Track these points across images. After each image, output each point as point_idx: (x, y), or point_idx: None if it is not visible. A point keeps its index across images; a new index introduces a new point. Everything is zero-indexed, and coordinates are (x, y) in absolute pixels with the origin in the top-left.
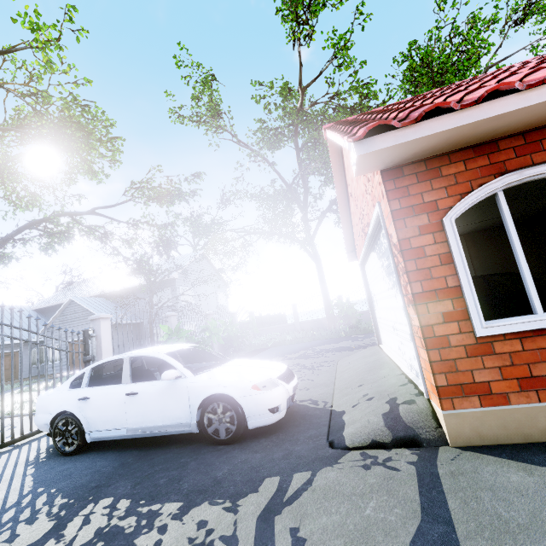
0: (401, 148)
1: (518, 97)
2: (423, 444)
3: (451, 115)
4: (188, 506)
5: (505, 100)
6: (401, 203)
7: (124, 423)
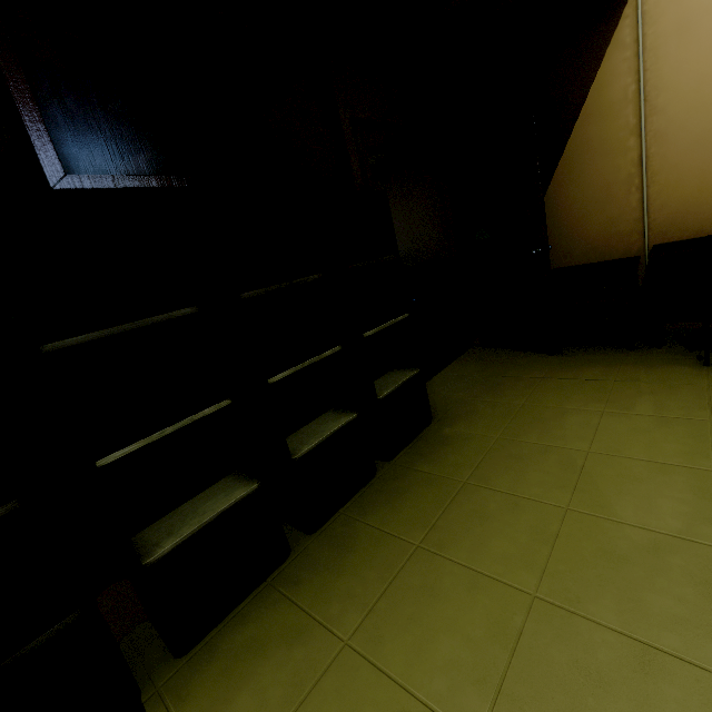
0: None
1: None
2: None
3: None
4: None
5: None
6: None
7: None
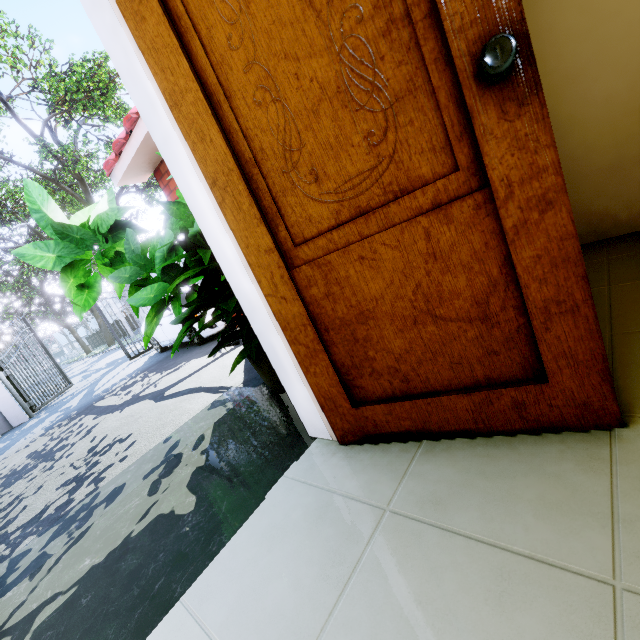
0: (131, 171)
1: (142, 122)
2: (240, 344)
3: (128, 145)
4: (156, 373)
5: (139, 126)
6: (171, 198)
7: (167, 338)
